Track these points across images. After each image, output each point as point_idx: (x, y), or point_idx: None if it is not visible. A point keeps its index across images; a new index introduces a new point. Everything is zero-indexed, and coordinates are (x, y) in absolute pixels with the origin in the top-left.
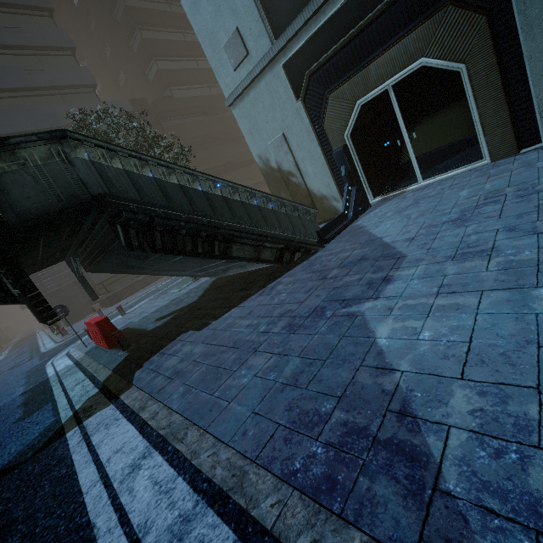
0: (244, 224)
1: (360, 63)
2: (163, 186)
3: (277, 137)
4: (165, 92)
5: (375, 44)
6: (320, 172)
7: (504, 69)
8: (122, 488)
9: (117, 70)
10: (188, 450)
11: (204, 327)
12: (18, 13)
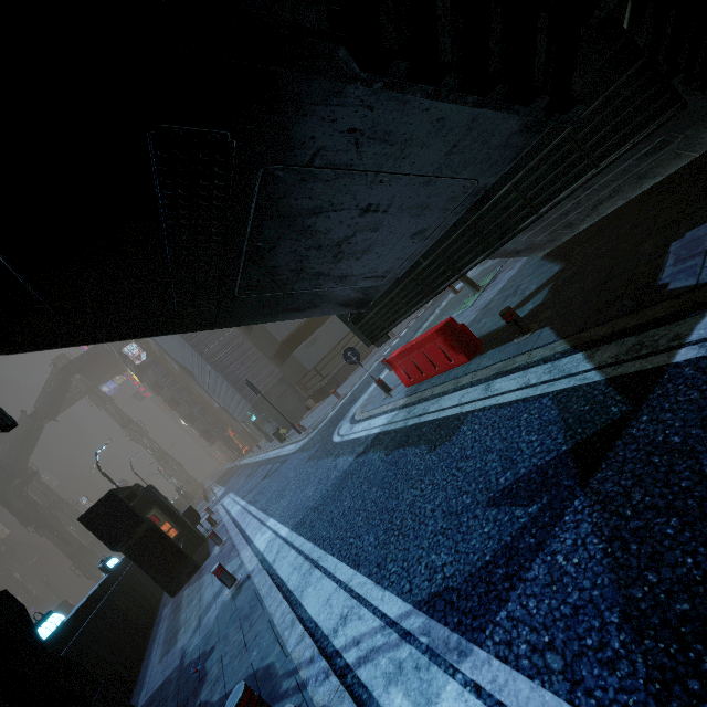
0: None
1: None
2: None
3: None
4: None
5: None
6: None
7: None
8: None
9: None
10: None
11: None
12: None
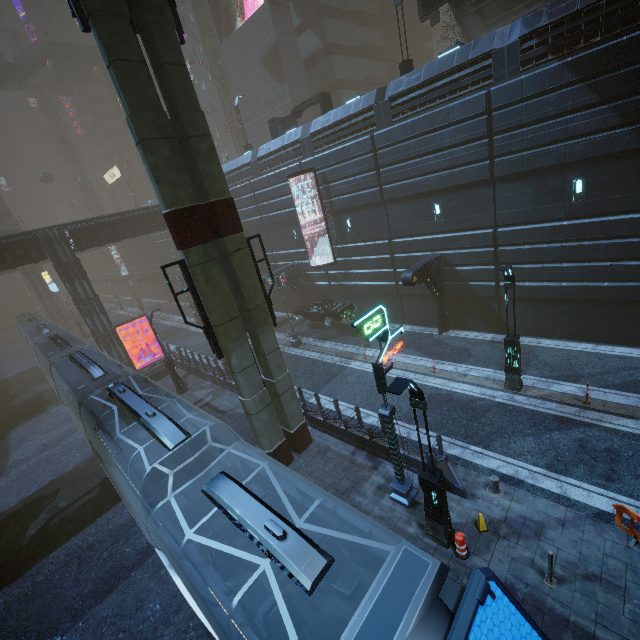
0: None
1: None
2: None
3: None
4: None
5: None
6: None
7: None
8: None
9: None
10: None
11: None
12: None
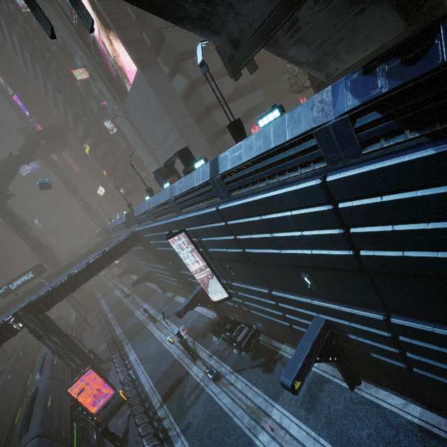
0: None
1: None
2: None
3: None
4: None
5: None
6: None
7: None
8: None
9: None
10: None
11: None
12: None
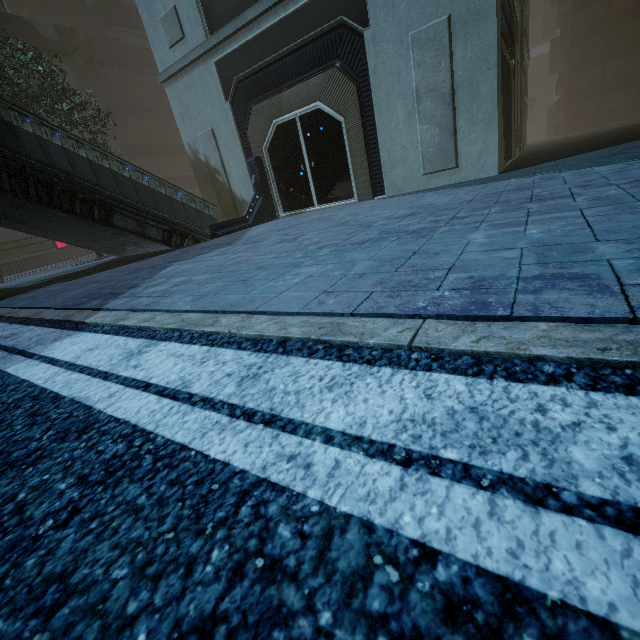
0: (130, 199)
1: (277, 87)
2: (44, 144)
3: (207, 131)
4: (108, 30)
5: (288, 76)
6: (242, 177)
7: (366, 131)
8: None
9: None
10: (15, 314)
11: (74, 279)
12: None
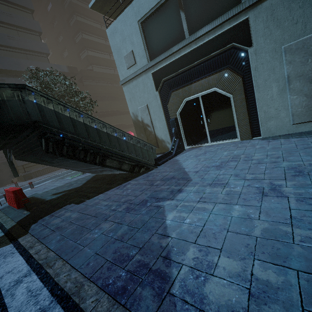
0: (116, 149)
1: (188, 82)
2: (74, 122)
3: (144, 106)
4: (88, 67)
5: (195, 76)
6: (162, 128)
7: (248, 101)
8: (7, 293)
9: (64, 49)
10: (54, 272)
11: (81, 202)
12: (12, 7)
